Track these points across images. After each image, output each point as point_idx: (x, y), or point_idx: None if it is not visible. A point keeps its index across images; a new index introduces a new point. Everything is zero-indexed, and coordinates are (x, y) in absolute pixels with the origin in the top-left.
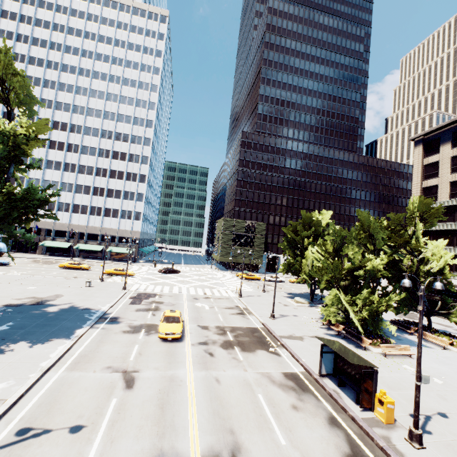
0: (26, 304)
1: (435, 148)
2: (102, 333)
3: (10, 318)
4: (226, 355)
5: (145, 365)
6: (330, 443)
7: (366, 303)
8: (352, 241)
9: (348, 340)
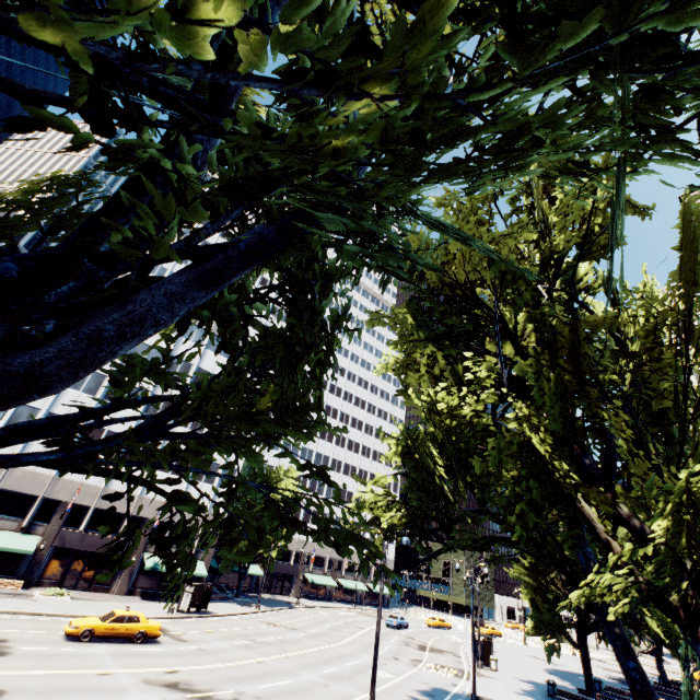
0: None
1: None
2: None
3: None
4: None
5: None
6: None
7: None
8: None
9: None
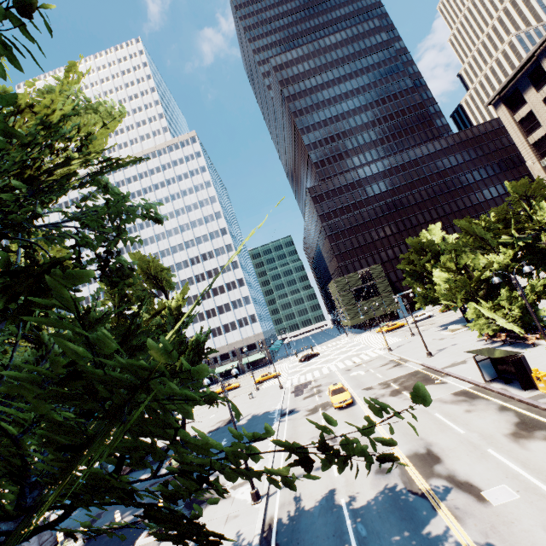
0: (221, 426)
1: (519, 100)
2: (290, 422)
3: (221, 437)
4: (397, 400)
5: (337, 428)
6: (501, 420)
7: (512, 301)
8: (465, 251)
9: (516, 344)
